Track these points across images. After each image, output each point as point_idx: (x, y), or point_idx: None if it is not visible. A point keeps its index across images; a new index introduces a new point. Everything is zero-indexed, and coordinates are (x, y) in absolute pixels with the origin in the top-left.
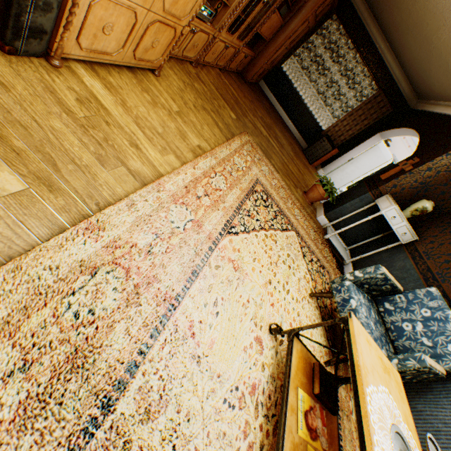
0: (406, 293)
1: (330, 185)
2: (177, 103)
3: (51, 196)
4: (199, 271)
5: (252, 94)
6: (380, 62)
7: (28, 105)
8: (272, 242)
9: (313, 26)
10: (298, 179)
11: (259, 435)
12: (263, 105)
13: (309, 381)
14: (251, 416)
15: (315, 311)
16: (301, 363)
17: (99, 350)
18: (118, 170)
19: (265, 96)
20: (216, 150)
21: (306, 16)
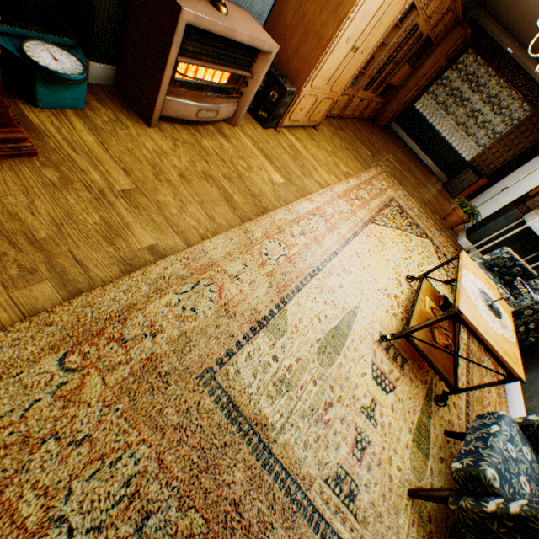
0: None
1: (471, 208)
2: (330, 146)
3: (292, 186)
4: (357, 234)
5: (384, 136)
6: (530, 82)
7: (275, 150)
8: (407, 239)
9: (445, 64)
10: (435, 207)
11: (400, 316)
12: (395, 144)
13: (435, 301)
14: (395, 306)
15: (449, 294)
16: (429, 290)
17: (322, 242)
18: (310, 180)
19: (397, 136)
20: (359, 175)
21: (435, 60)
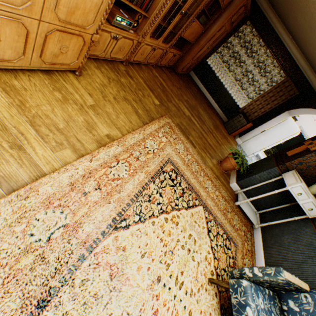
0: (314, 293)
1: (242, 157)
2: (95, 97)
3: None
4: (53, 296)
5: (181, 82)
6: (287, 55)
7: None
8: (173, 224)
9: (230, 30)
10: (215, 149)
11: None
12: (191, 90)
13: None
14: None
15: (213, 300)
16: None
17: None
18: None
19: (194, 82)
20: (127, 137)
21: (222, 23)
